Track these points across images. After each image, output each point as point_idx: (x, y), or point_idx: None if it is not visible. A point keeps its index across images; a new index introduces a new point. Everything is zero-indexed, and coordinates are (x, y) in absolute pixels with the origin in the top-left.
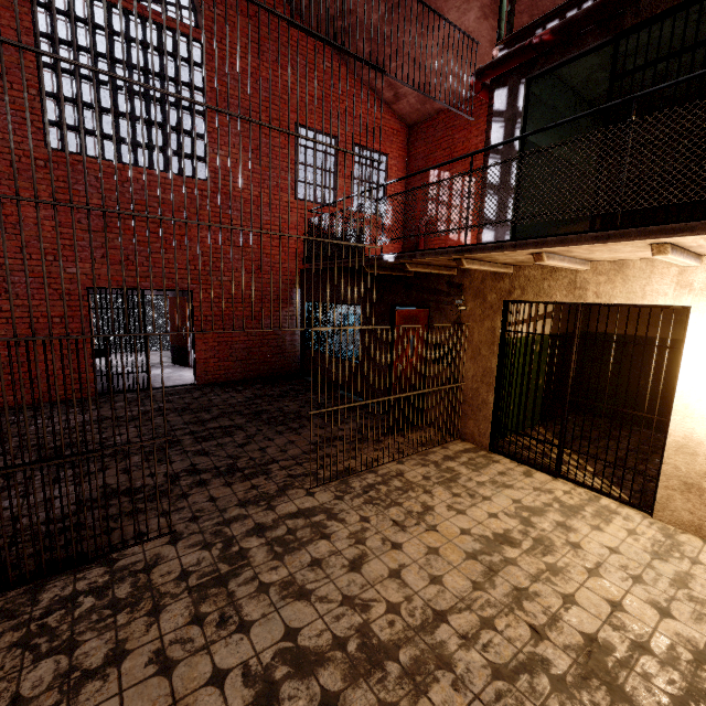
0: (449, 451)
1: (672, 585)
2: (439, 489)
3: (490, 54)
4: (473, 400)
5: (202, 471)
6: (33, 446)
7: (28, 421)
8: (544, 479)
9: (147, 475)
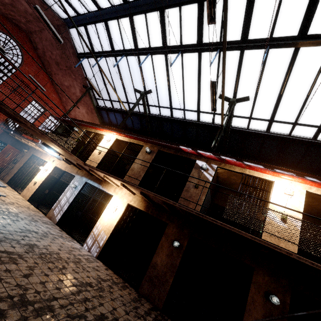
0: None
1: (3, 191)
2: None
3: (87, 120)
4: (12, 172)
5: None
6: None
7: None
8: (9, 187)
9: None
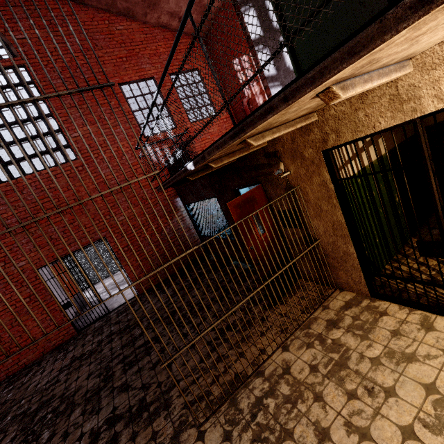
0: (330, 312)
1: None
2: (330, 387)
3: None
4: (335, 254)
5: (118, 419)
6: (20, 414)
7: (29, 381)
8: None
9: (77, 439)
